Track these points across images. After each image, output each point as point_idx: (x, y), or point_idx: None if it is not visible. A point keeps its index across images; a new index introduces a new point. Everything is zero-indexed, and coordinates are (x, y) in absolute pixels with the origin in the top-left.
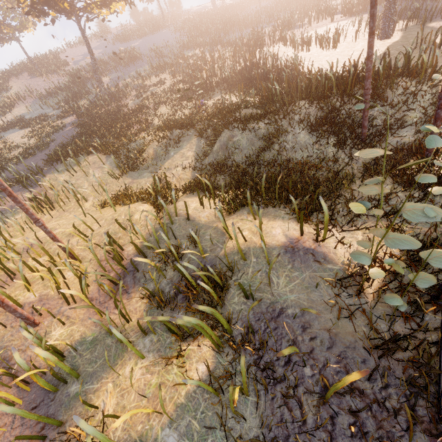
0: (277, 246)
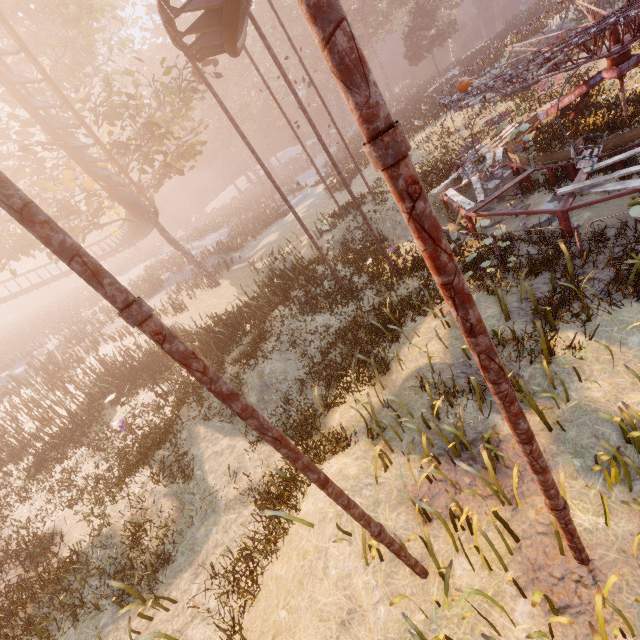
0: (453, 320)
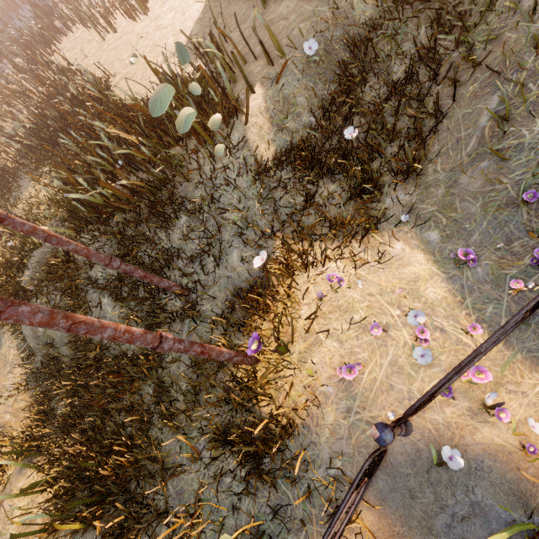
0: None
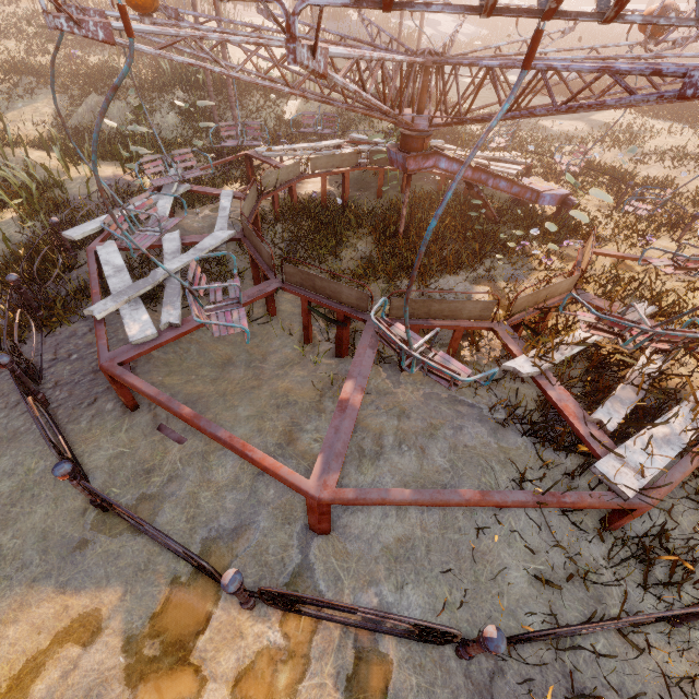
0: (103, 177)
